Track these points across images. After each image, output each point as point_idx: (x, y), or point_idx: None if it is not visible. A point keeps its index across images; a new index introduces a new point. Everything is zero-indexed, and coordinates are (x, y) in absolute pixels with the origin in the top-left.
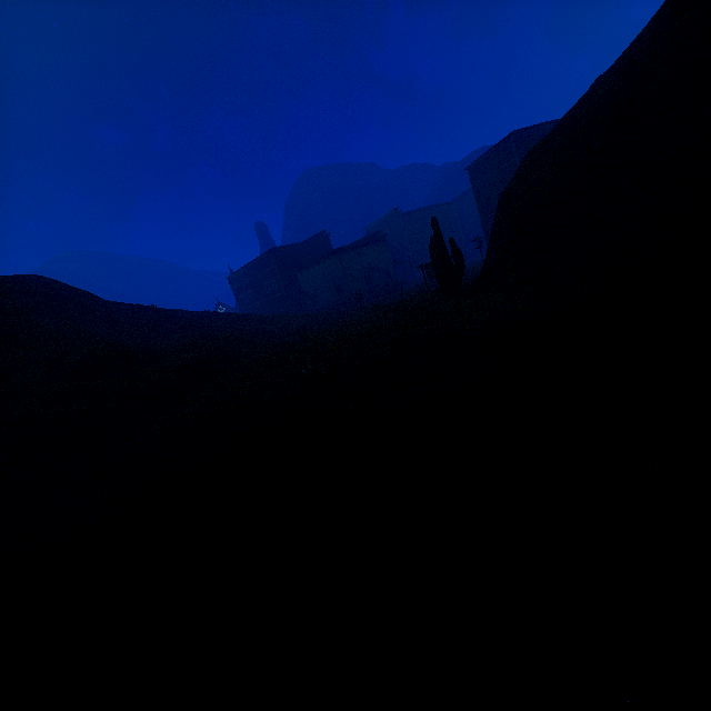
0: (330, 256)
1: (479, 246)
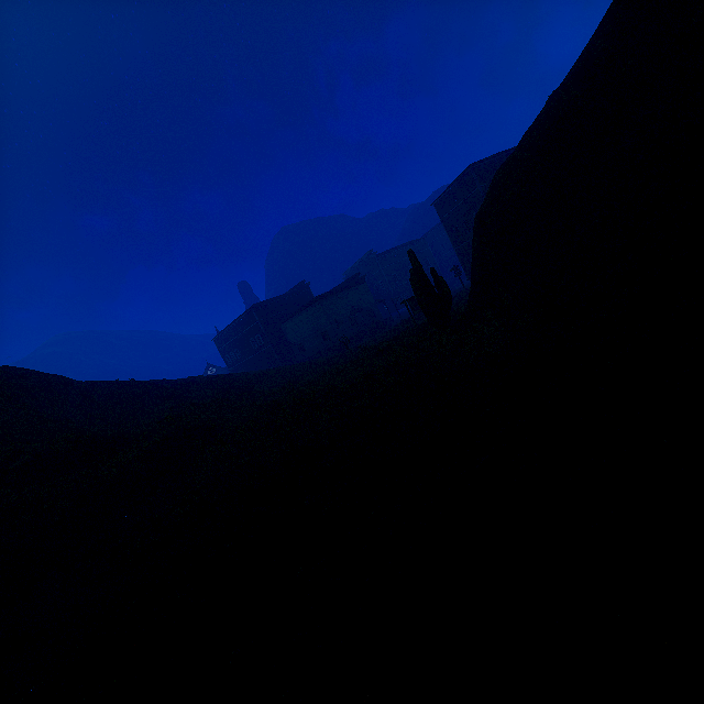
0: (312, 304)
1: (457, 274)
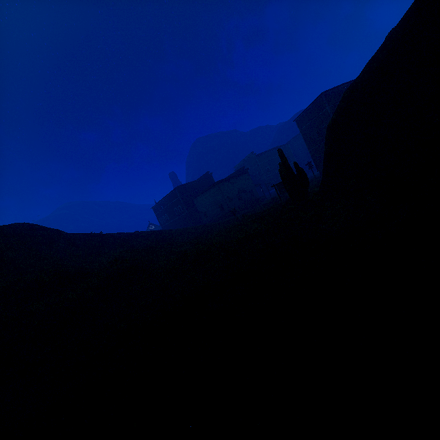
0: (213, 186)
1: (310, 167)
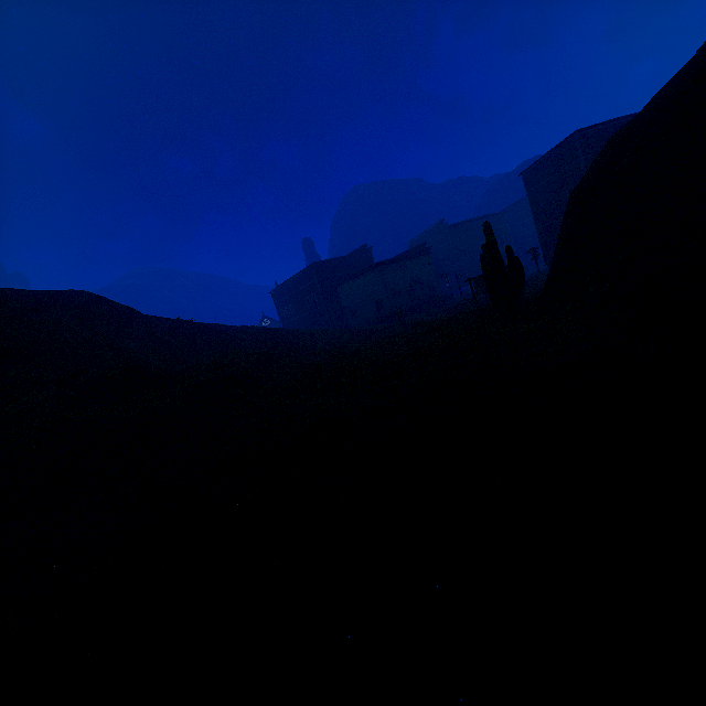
0: (371, 269)
1: (534, 257)
